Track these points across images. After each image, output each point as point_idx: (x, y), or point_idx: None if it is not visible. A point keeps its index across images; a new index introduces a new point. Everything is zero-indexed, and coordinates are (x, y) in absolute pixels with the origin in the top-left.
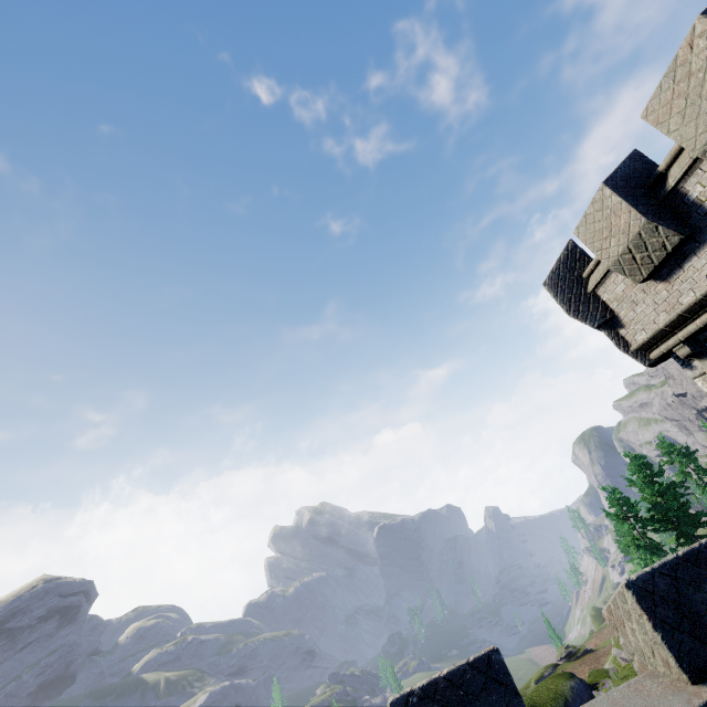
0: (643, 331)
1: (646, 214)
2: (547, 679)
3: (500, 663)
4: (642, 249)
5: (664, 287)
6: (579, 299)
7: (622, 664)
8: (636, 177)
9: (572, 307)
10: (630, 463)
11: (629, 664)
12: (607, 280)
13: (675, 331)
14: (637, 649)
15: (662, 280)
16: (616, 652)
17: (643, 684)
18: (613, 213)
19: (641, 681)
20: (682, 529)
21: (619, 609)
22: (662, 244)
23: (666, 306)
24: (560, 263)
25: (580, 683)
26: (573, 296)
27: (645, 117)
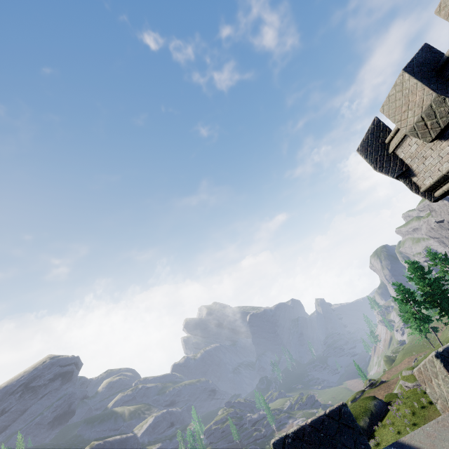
0: (430, 178)
1: (436, 90)
2: (359, 401)
3: (348, 413)
4: (432, 117)
5: (447, 144)
6: (383, 159)
7: (406, 389)
8: (428, 63)
9: (378, 165)
10: (409, 267)
11: (410, 389)
12: (403, 143)
13: None
14: (441, 396)
15: (445, 139)
16: (402, 382)
17: (448, 421)
18: (410, 92)
19: (446, 419)
20: (443, 306)
21: (428, 370)
22: (448, 112)
23: (448, 158)
24: (369, 134)
25: (380, 402)
26: (379, 157)
27: (438, 12)
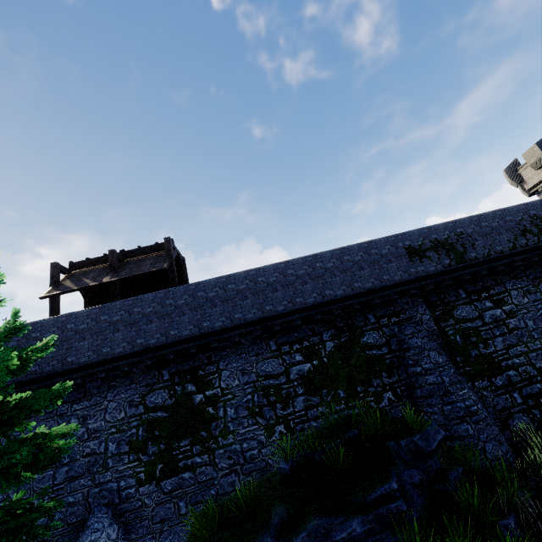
0: (531, 185)
1: None
2: None
3: None
4: (539, 161)
5: (541, 172)
6: (514, 176)
7: None
8: None
9: (512, 178)
10: None
11: None
12: (525, 170)
13: (540, 184)
14: None
15: (541, 170)
16: None
17: None
18: (535, 151)
19: None
20: None
21: None
22: None
23: (540, 177)
24: (511, 164)
25: None
26: (513, 174)
27: None
